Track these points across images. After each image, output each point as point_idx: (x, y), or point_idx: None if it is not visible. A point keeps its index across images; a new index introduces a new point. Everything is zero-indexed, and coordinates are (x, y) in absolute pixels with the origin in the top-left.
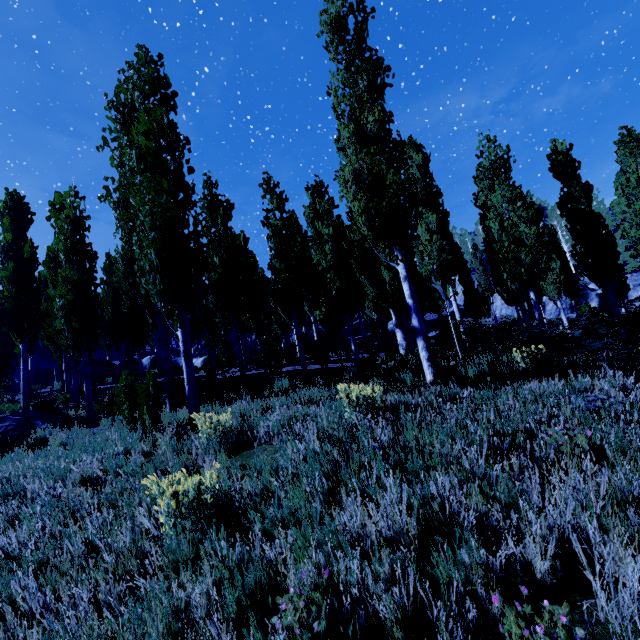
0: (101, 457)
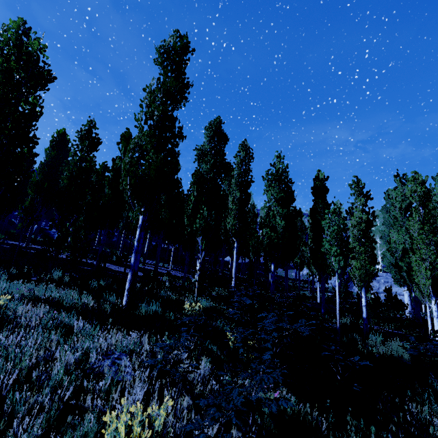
0: None
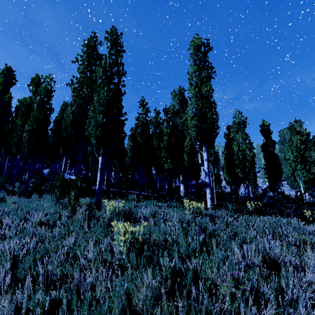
0: (43, 213)
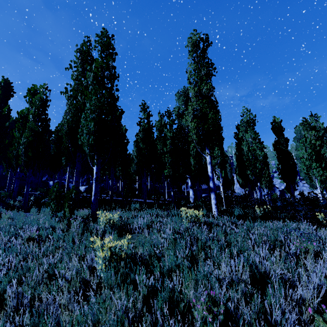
0: (36, 228)
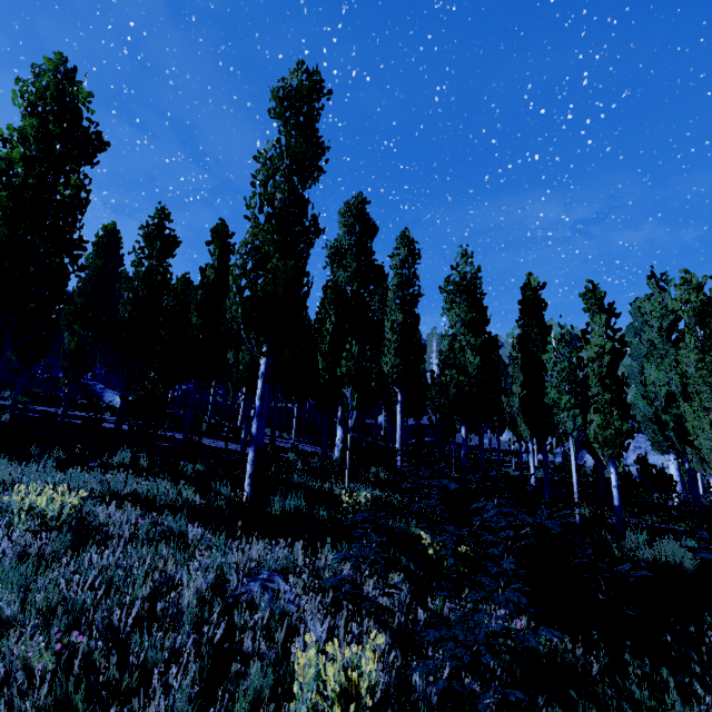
0: None
